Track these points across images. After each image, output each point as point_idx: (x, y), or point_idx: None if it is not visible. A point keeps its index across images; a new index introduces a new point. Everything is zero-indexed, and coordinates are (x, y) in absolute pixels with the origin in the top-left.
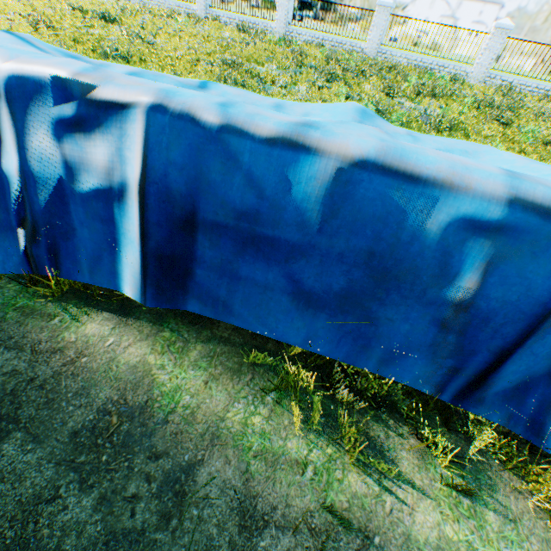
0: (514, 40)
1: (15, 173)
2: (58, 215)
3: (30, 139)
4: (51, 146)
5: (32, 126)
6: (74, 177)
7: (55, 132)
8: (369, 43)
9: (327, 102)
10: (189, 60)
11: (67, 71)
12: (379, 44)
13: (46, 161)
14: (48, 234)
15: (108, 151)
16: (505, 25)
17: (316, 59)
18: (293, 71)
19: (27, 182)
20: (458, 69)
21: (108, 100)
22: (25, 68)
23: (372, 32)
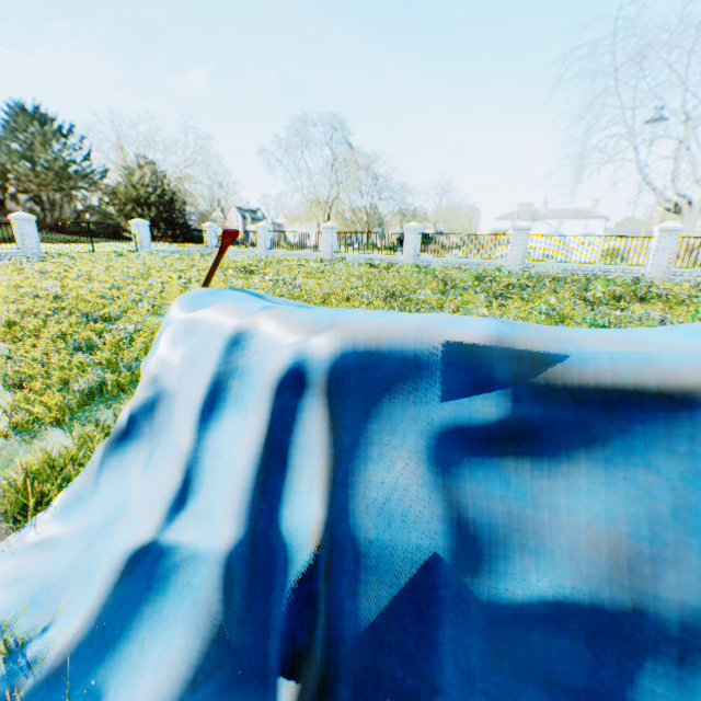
0: (688, 238)
1: (306, 538)
2: (397, 648)
3: (364, 467)
4: (416, 482)
5: (375, 439)
6: (478, 560)
7: (434, 451)
8: (511, 260)
9: (530, 321)
10: (340, 296)
11: (471, 333)
12: (522, 260)
13: (395, 514)
14: (357, 699)
15: (628, 508)
16: (671, 227)
17: (465, 280)
18: (453, 293)
19: (335, 561)
20: (628, 271)
21: (602, 384)
22: (382, 336)
23: (512, 251)
